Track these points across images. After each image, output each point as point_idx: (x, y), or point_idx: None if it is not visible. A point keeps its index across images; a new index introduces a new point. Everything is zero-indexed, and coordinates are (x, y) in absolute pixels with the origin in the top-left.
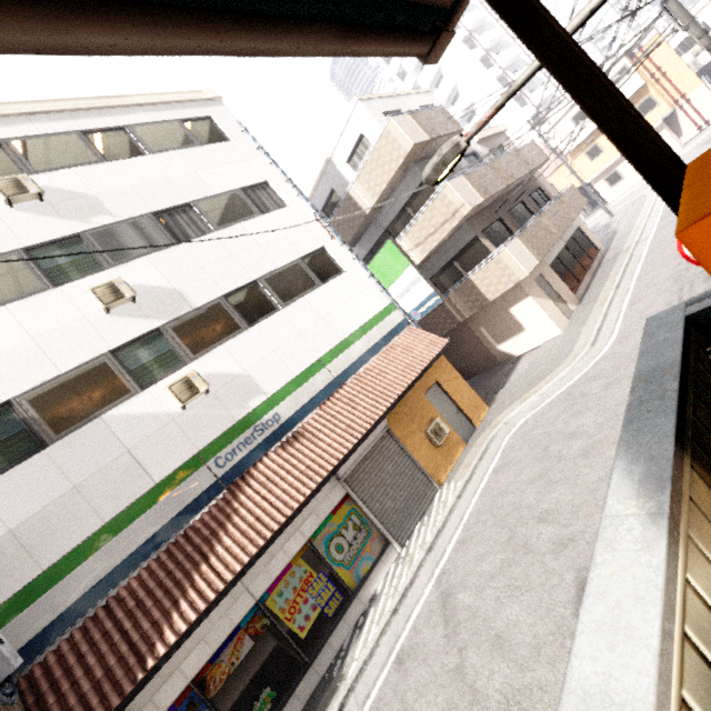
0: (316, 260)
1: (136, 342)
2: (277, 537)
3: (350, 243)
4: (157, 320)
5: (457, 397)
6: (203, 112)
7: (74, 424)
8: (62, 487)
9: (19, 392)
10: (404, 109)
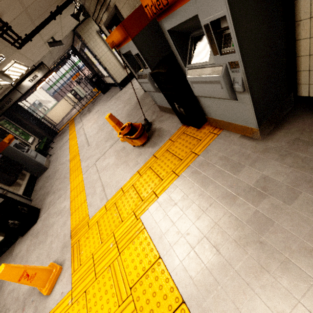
0: None
1: None
2: None
3: None
4: None
5: None
6: None
7: None
8: None
9: None
10: None
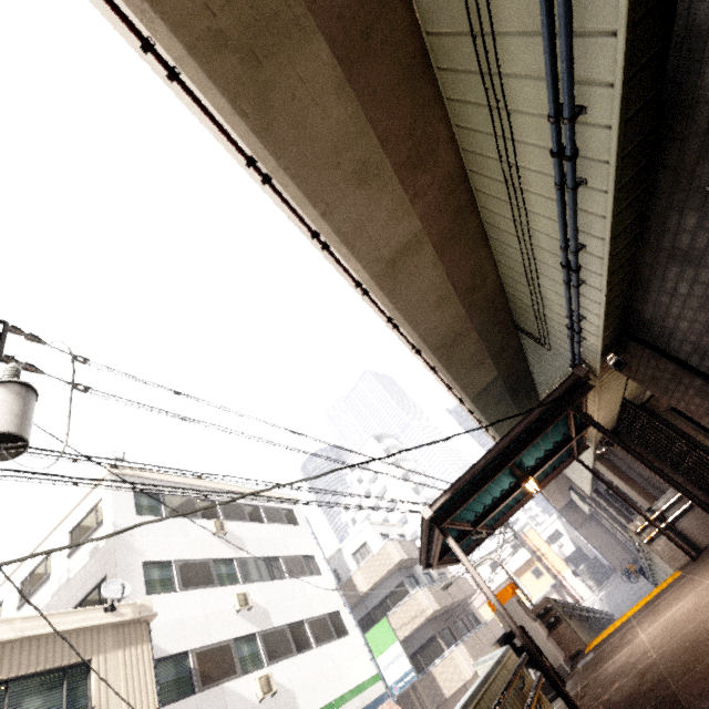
0: (334, 618)
1: (243, 638)
2: None
3: None
4: (256, 627)
5: None
6: (291, 506)
7: (210, 683)
8: None
9: (194, 647)
10: (390, 534)
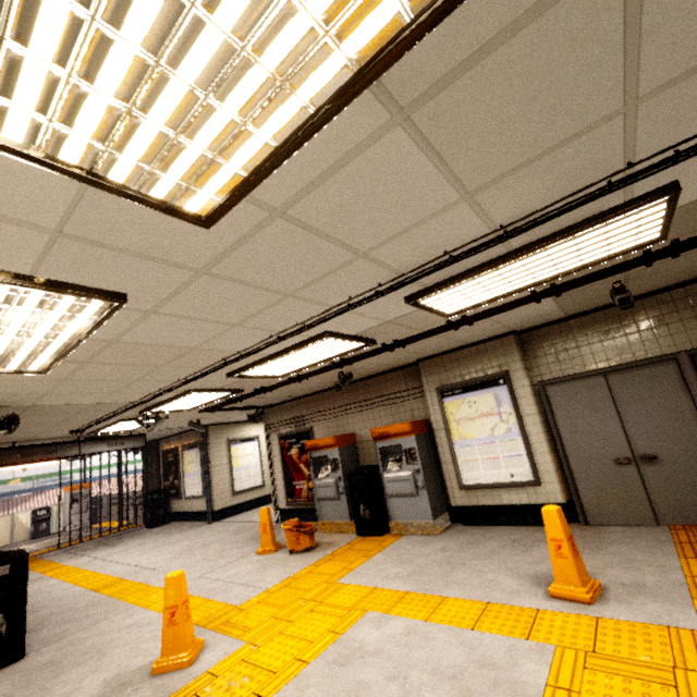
0: None
1: None
2: None
3: None
4: None
5: None
6: None
7: None
8: None
9: None
10: None
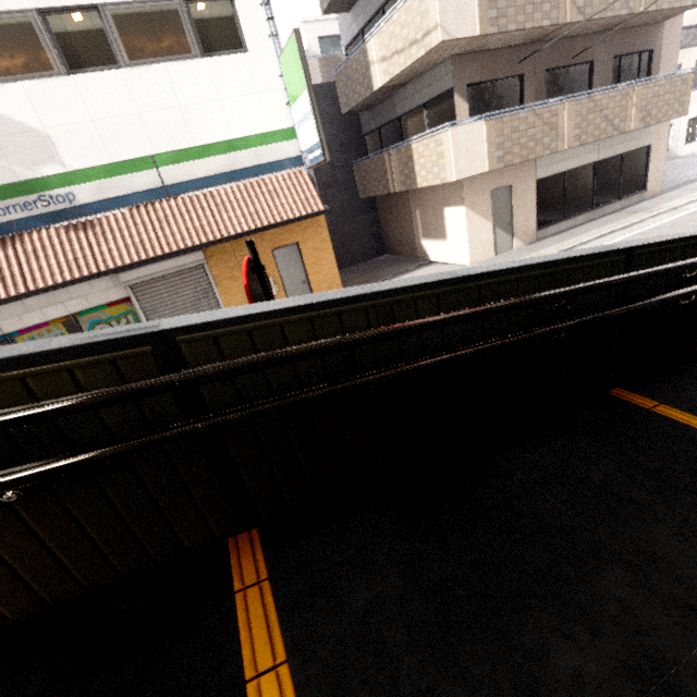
0: (210, 12)
1: None
2: (13, 301)
3: (336, 3)
4: None
5: (312, 268)
6: None
7: None
8: None
9: None
10: None
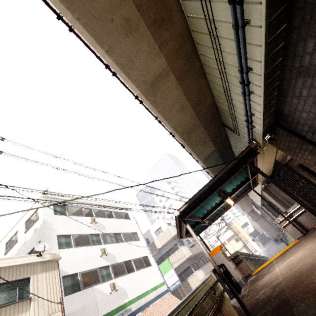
0: (145, 259)
1: (103, 267)
2: None
3: None
4: (109, 262)
5: None
6: (127, 211)
7: (87, 286)
8: (81, 305)
9: (80, 271)
10: (171, 223)
